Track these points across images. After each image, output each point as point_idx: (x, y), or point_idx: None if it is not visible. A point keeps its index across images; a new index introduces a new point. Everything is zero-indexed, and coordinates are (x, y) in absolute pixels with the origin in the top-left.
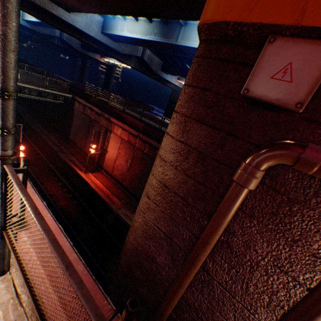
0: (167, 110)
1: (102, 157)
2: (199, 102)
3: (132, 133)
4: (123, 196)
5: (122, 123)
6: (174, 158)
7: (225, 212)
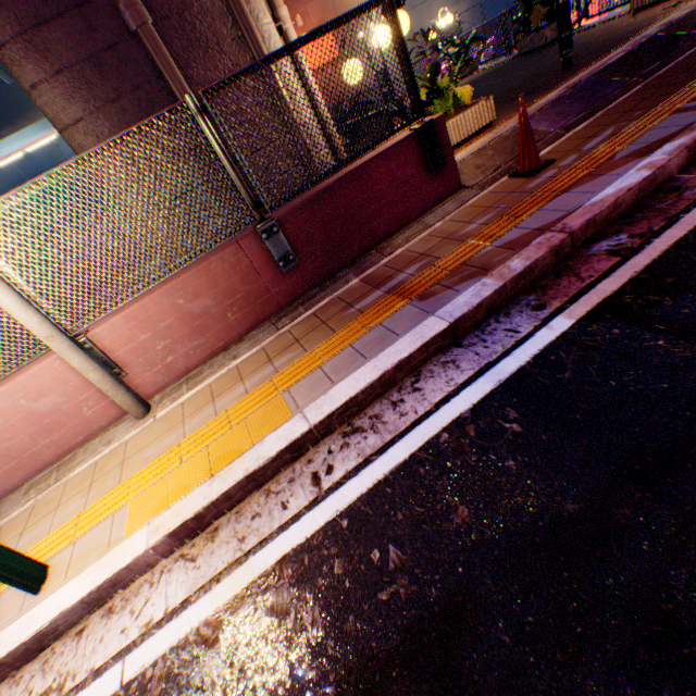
0: None
1: None
2: (9, 1)
3: None
4: None
5: None
6: (83, 102)
7: (170, 66)
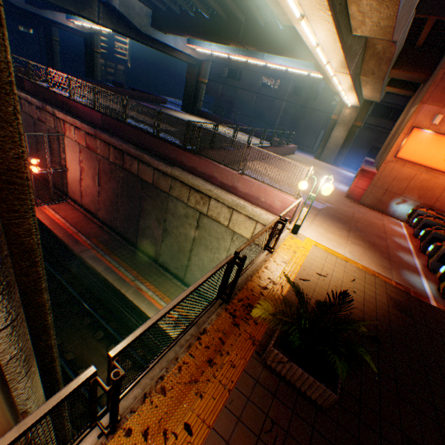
0: (185, 100)
1: (64, 180)
2: None
3: (88, 132)
4: (98, 233)
5: (71, 118)
6: None
7: None
